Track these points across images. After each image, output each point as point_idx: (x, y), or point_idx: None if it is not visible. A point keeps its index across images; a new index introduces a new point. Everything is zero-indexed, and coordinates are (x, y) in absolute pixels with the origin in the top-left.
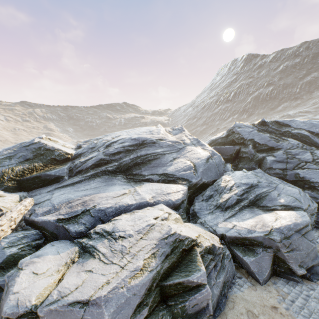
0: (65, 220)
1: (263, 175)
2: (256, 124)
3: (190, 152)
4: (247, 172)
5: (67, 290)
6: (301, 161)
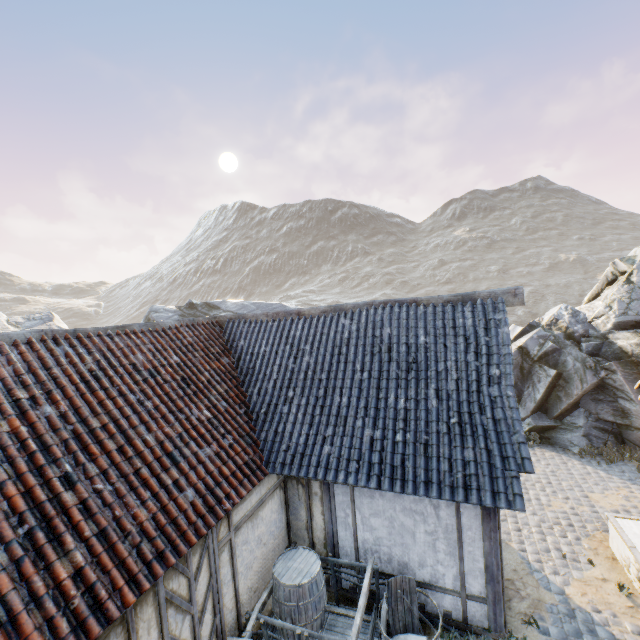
0: None
1: None
2: (184, 307)
3: None
4: None
5: None
6: None
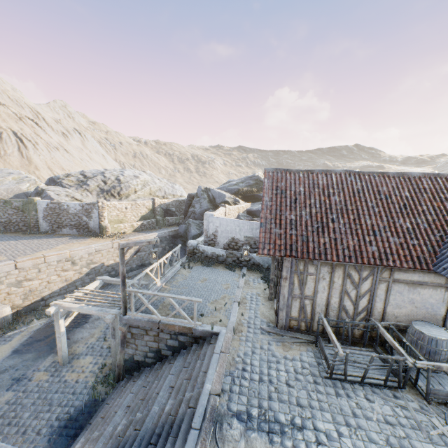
0: None
1: None
2: None
3: None
4: None
5: None
6: None
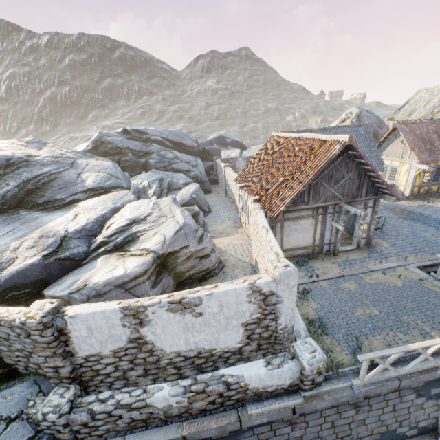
0: (54, 252)
1: (159, 172)
2: (121, 133)
3: (90, 165)
4: (148, 173)
5: (160, 241)
6: (170, 159)
